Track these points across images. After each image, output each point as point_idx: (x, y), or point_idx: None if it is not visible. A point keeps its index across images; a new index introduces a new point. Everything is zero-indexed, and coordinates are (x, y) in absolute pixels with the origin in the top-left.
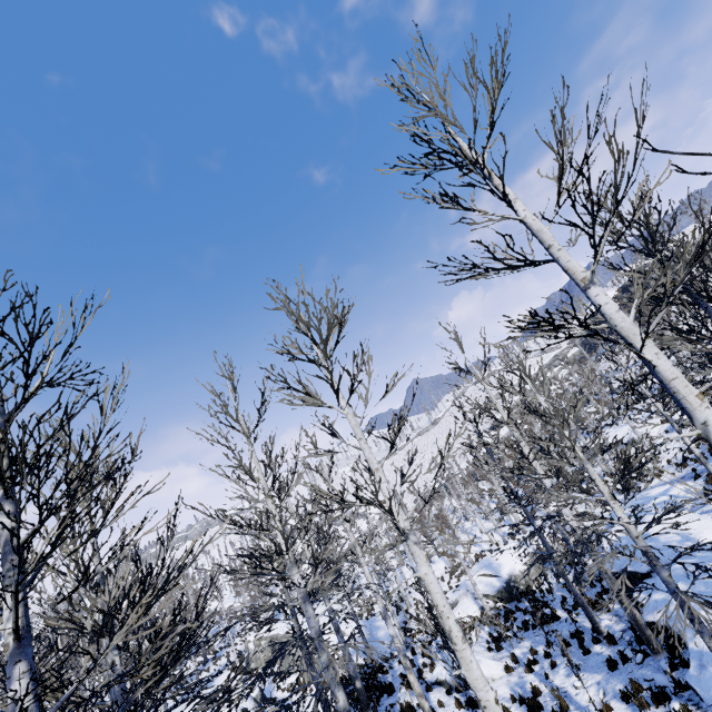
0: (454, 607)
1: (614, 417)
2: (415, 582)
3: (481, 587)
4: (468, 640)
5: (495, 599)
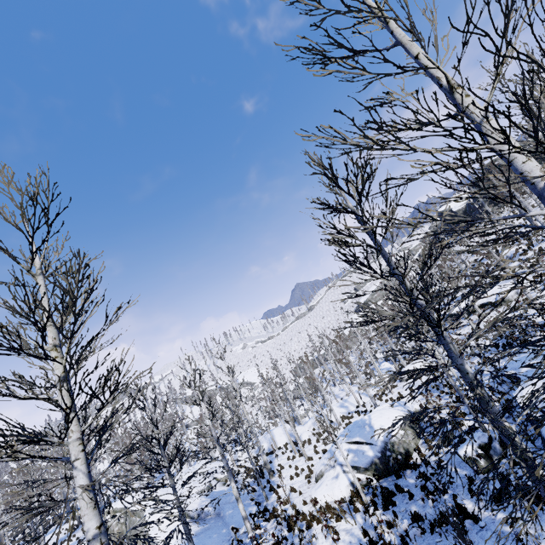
0: (319, 480)
1: (472, 287)
2: (283, 444)
3: (350, 458)
4: (335, 541)
5: (368, 472)
